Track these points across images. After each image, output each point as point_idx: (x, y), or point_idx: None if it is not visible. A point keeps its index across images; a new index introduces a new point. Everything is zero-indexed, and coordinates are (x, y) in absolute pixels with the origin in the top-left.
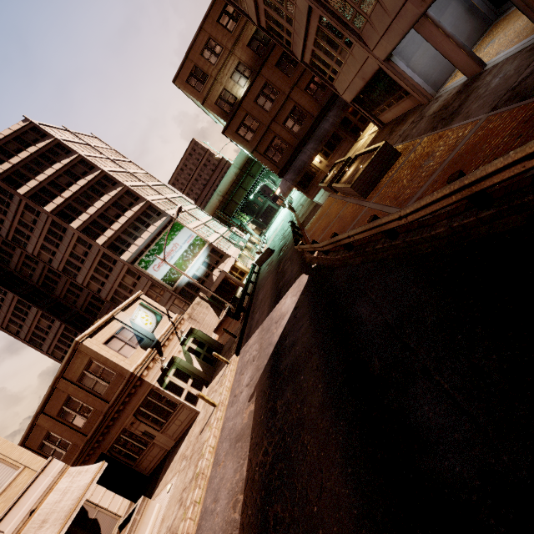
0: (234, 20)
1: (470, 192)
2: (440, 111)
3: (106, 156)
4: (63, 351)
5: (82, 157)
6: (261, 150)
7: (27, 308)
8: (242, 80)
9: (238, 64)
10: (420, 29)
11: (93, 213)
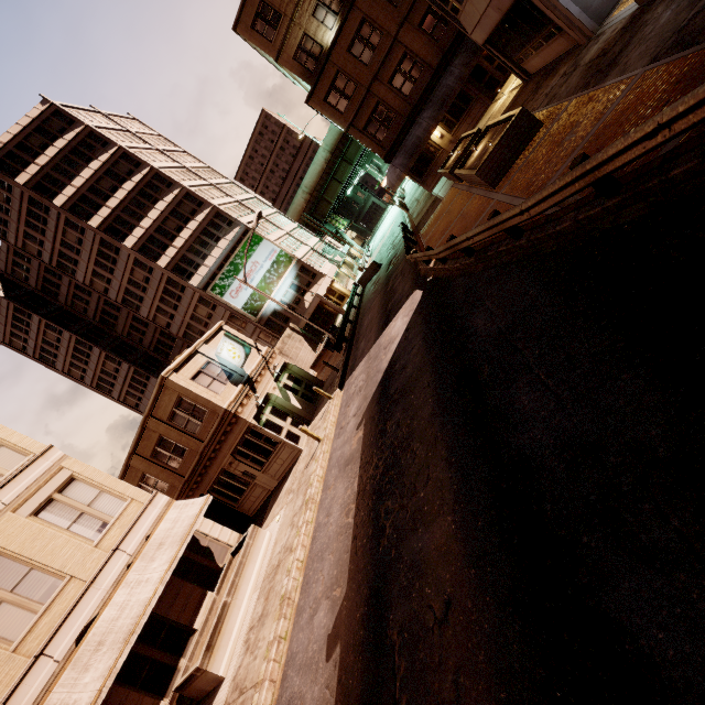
0: None
1: (593, 178)
2: (597, 58)
3: (152, 146)
4: (137, 398)
5: (123, 150)
6: (360, 125)
7: (88, 349)
8: (329, 18)
9: None
10: None
11: (149, 226)
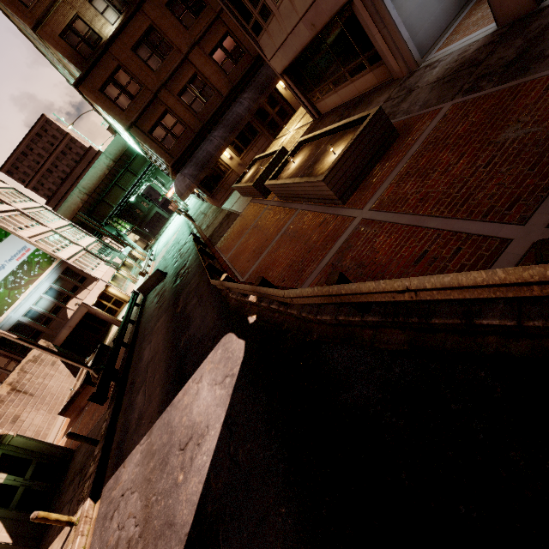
0: None
1: None
2: (459, 72)
3: None
4: None
5: None
6: (145, 127)
7: None
8: (110, 12)
9: None
10: None
11: None
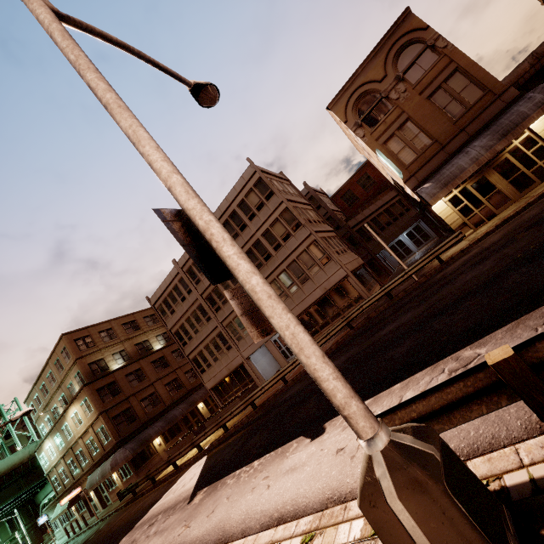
0: (133, 329)
1: None
2: None
3: None
4: None
5: None
6: (111, 414)
7: None
8: (120, 360)
9: (123, 350)
10: (267, 345)
11: None
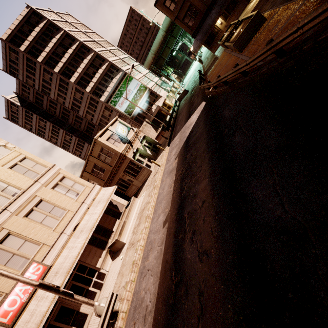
0: None
1: (274, 50)
2: None
3: (79, 30)
4: (79, 152)
5: (66, 32)
6: (180, 17)
7: (58, 130)
8: None
9: None
10: None
11: (81, 72)
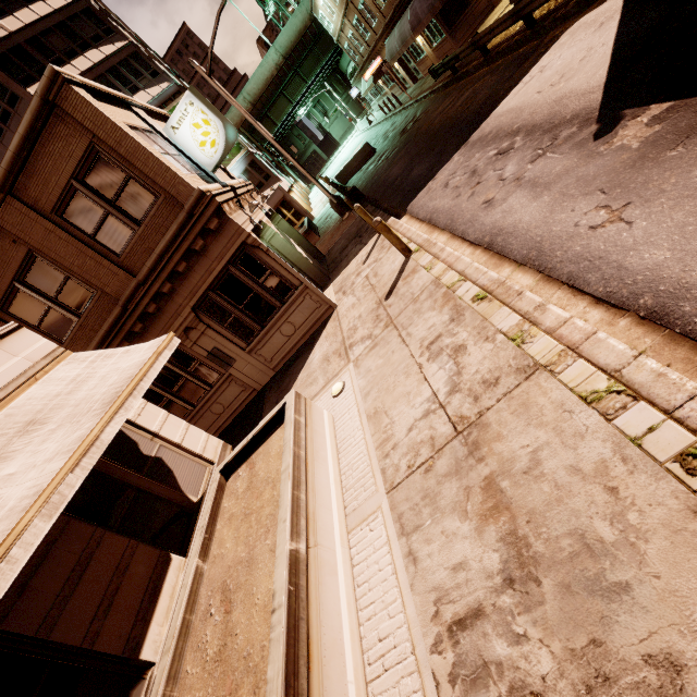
0: None
1: None
2: None
3: None
4: None
5: None
6: None
7: None
8: None
9: None
10: None
11: (15, 30)
